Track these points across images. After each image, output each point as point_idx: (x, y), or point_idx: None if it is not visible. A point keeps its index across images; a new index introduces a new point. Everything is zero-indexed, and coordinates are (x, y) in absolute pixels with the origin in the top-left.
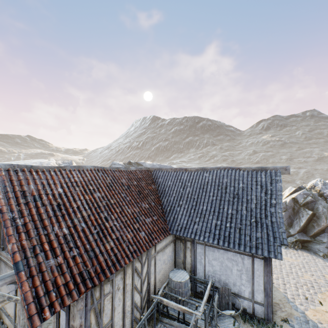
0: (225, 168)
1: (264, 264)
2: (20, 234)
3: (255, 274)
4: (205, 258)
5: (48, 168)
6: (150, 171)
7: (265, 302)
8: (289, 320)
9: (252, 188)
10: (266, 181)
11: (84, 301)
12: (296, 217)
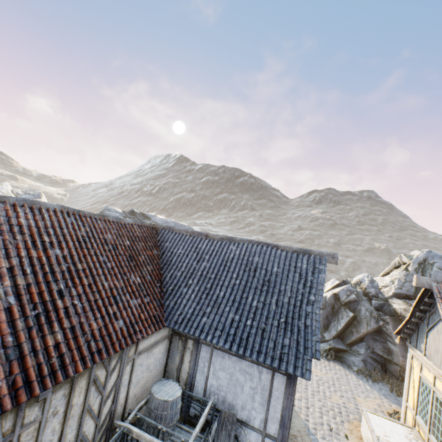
0: (259, 242)
1: (286, 382)
2: None
3: (273, 396)
4: (210, 366)
5: None
6: (156, 229)
7: (279, 436)
8: None
9: (289, 275)
10: (307, 268)
11: None
12: (335, 318)
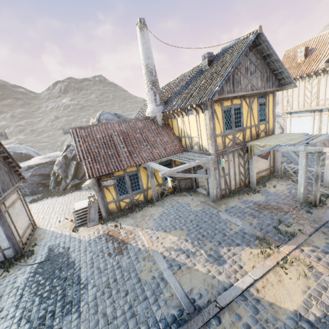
0: None
1: None
2: None
3: None
4: None
5: None
6: None
7: (11, 244)
8: (39, 243)
9: None
10: None
11: None
12: (69, 169)
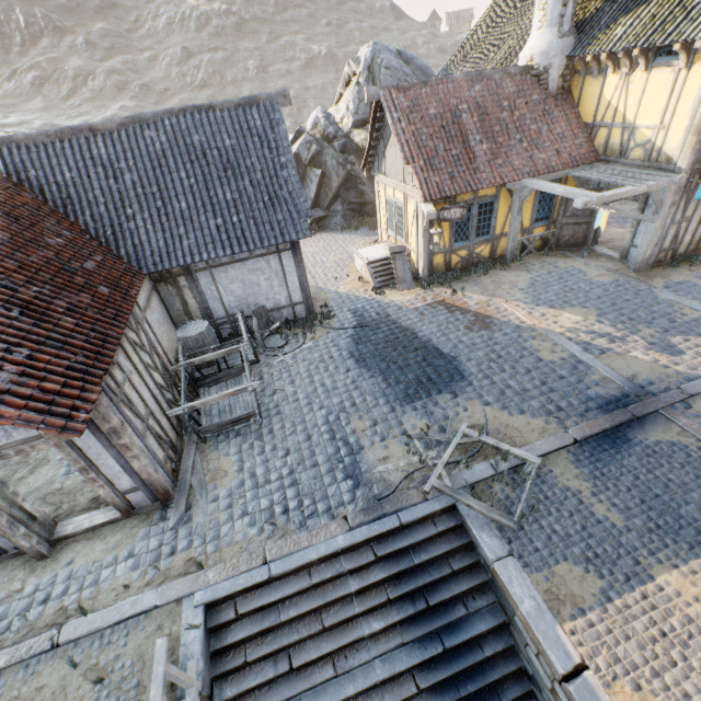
0: (184, 110)
1: (293, 256)
2: None
3: (288, 273)
4: (219, 288)
5: None
6: None
7: (304, 298)
8: (327, 305)
9: (248, 144)
10: (264, 125)
11: (105, 396)
12: (305, 186)
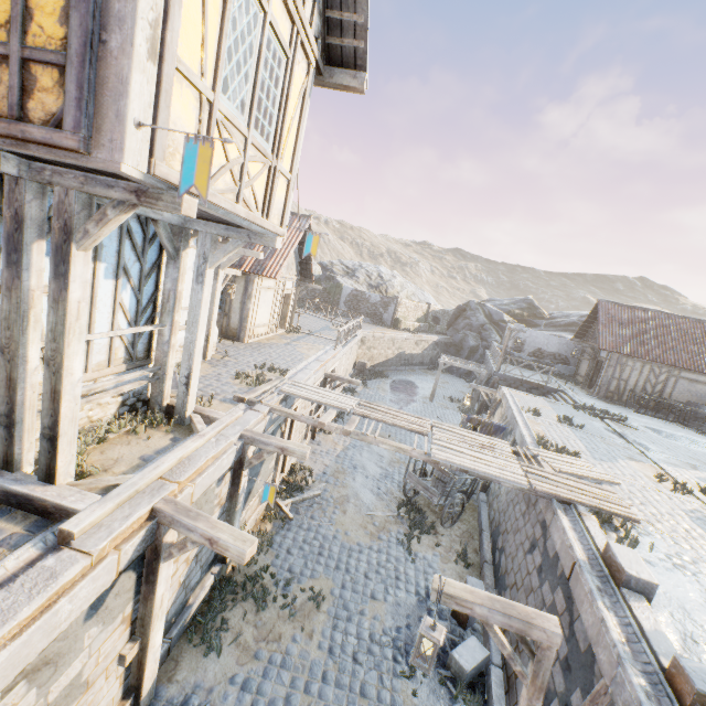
0: None
1: None
2: (602, 326)
3: None
4: None
5: (624, 305)
6: None
7: None
8: None
9: None
10: None
11: (616, 357)
12: None
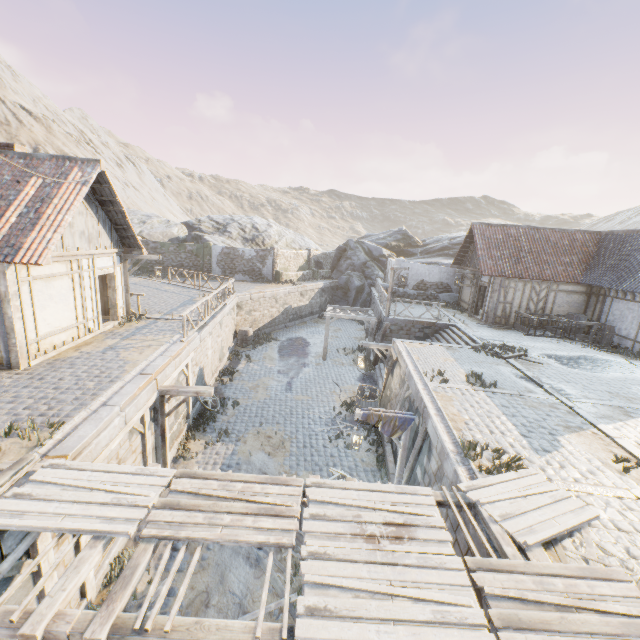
0: None
1: None
2: (481, 250)
3: None
4: (610, 309)
5: (496, 225)
6: (599, 235)
7: None
8: None
9: None
10: None
11: (499, 281)
12: None
